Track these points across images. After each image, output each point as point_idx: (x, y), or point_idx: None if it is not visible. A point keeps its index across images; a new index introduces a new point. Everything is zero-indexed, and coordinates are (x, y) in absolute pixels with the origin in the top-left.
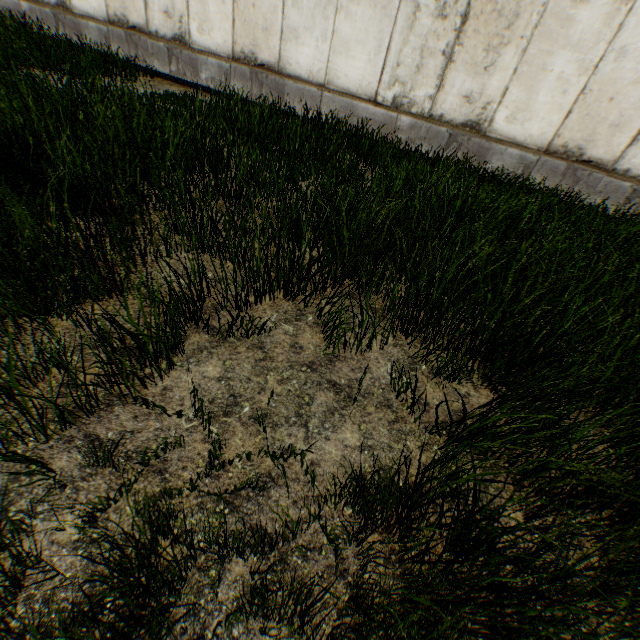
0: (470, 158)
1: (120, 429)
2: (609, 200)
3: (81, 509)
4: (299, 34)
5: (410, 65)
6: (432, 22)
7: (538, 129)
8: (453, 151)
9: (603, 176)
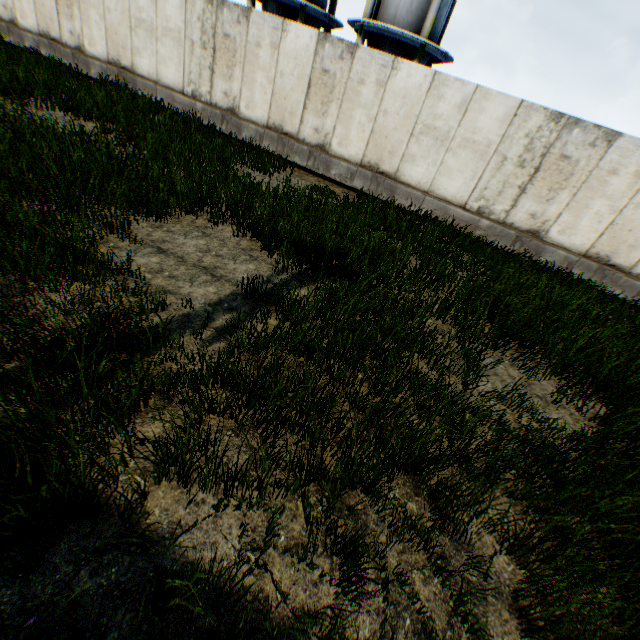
0: (533, 255)
1: (475, 404)
2: (625, 292)
3: (495, 429)
4: (416, 159)
5: (494, 190)
6: (513, 168)
7: (579, 241)
8: (517, 246)
9: (622, 276)
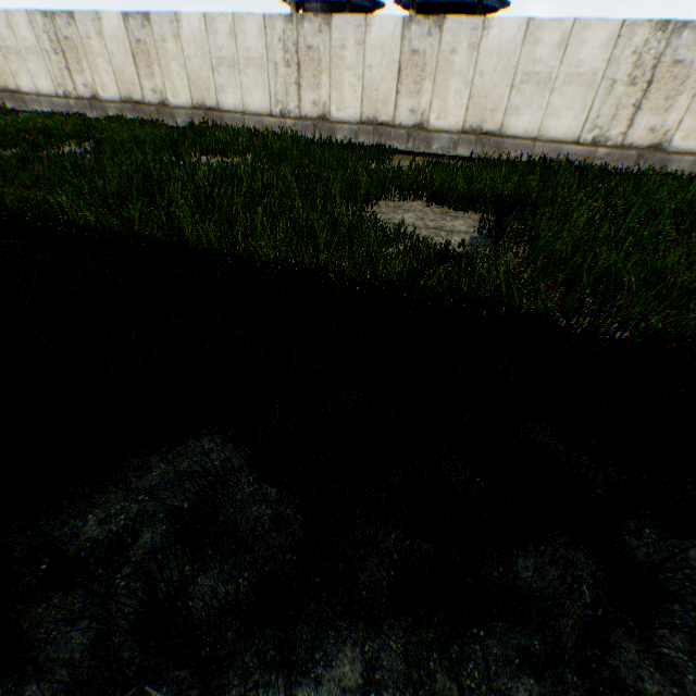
0: (661, 168)
1: None
2: None
3: None
4: (519, 110)
5: (606, 116)
6: (624, 89)
7: None
8: (639, 166)
9: None
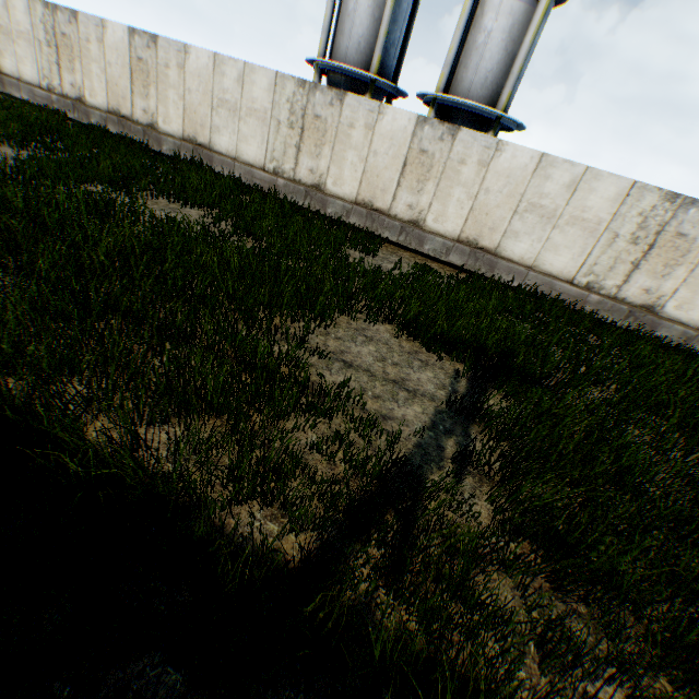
0: (652, 332)
1: None
2: None
3: None
4: (519, 235)
5: (604, 265)
6: (625, 244)
7: (697, 316)
8: (629, 321)
9: None
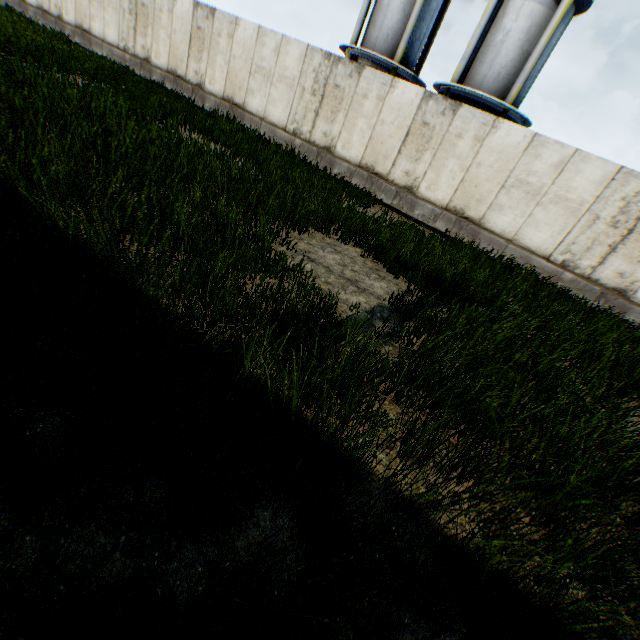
0: (620, 313)
1: None
2: None
3: None
4: (503, 208)
5: (581, 245)
6: (605, 227)
7: None
8: (600, 303)
9: None
